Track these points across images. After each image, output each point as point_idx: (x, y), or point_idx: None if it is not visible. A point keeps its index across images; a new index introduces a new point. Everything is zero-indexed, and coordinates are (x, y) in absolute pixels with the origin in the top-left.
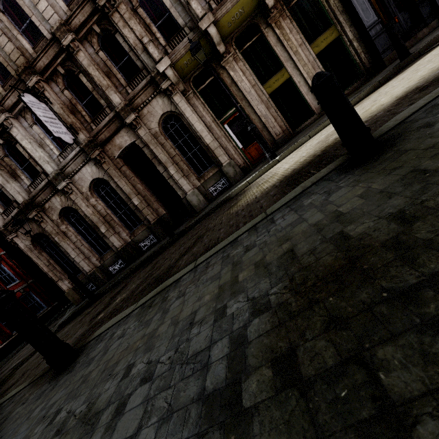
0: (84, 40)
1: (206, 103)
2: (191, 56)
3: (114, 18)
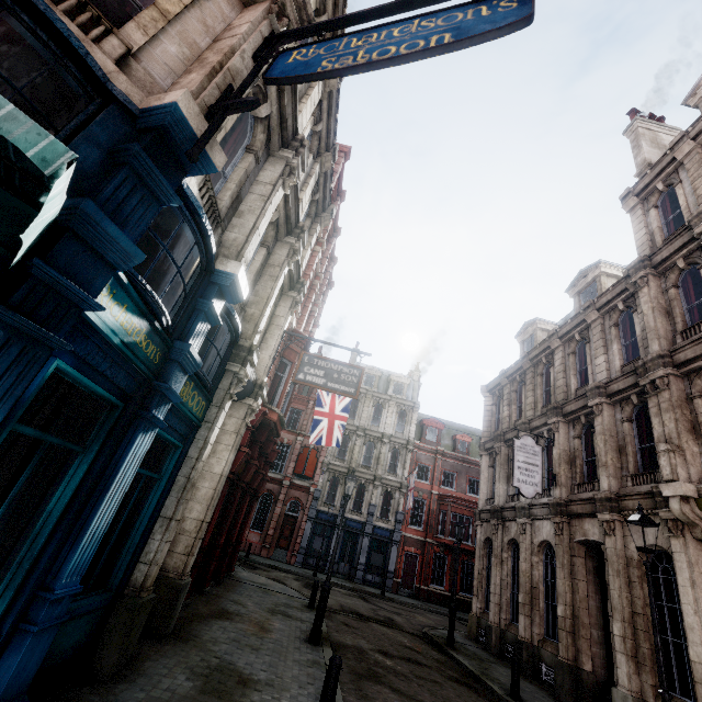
0: (618, 402)
1: None
2: None
3: (649, 401)
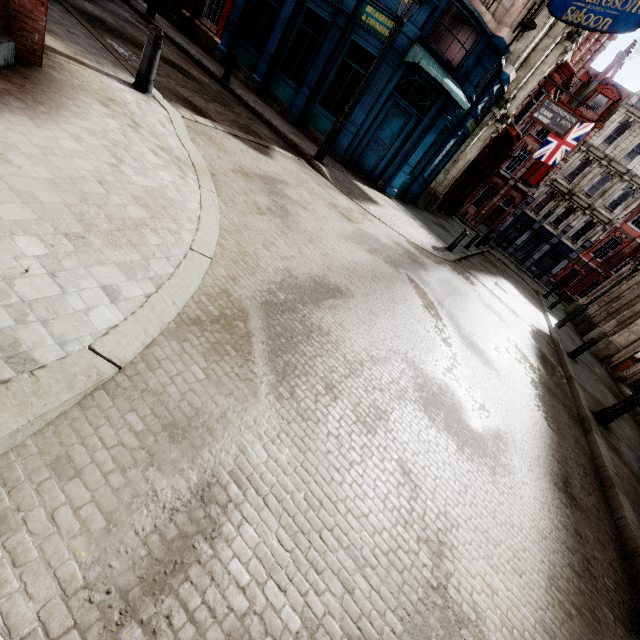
0: None
1: None
2: None
3: None
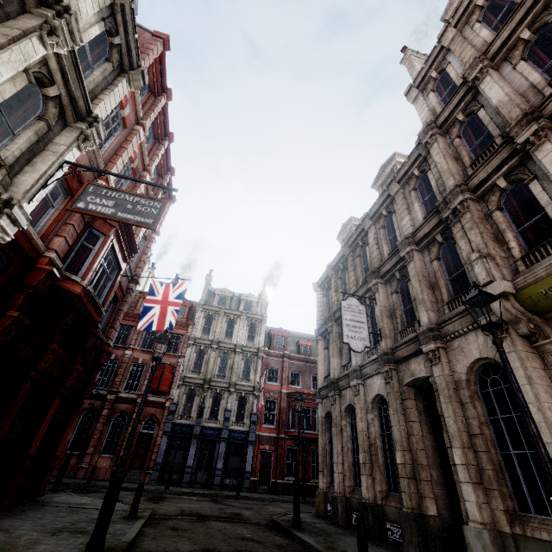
0: (425, 248)
1: None
2: None
3: (453, 229)
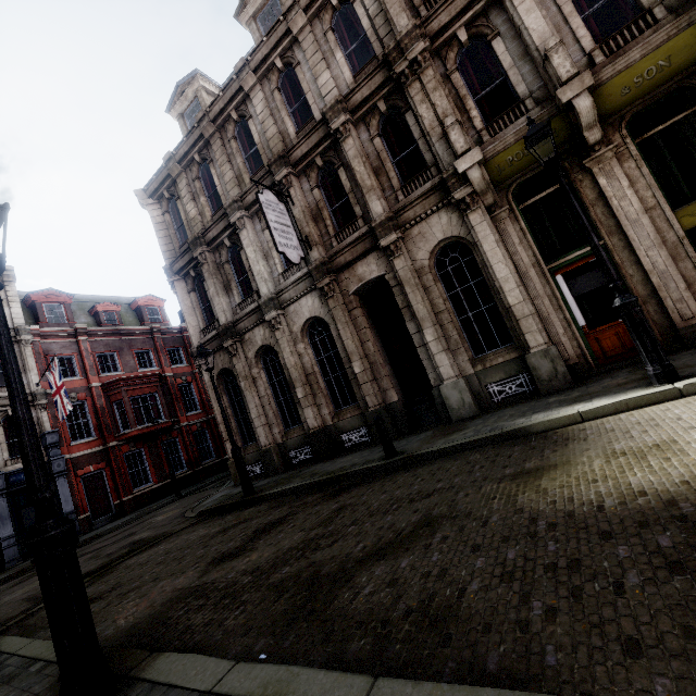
0: (360, 121)
1: (529, 230)
2: (523, 148)
3: (410, 90)
